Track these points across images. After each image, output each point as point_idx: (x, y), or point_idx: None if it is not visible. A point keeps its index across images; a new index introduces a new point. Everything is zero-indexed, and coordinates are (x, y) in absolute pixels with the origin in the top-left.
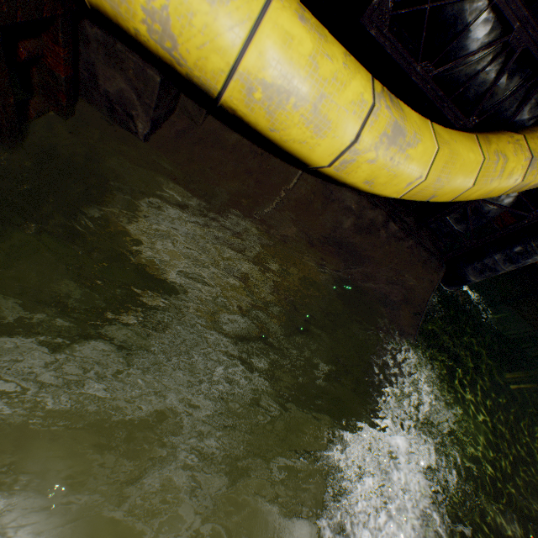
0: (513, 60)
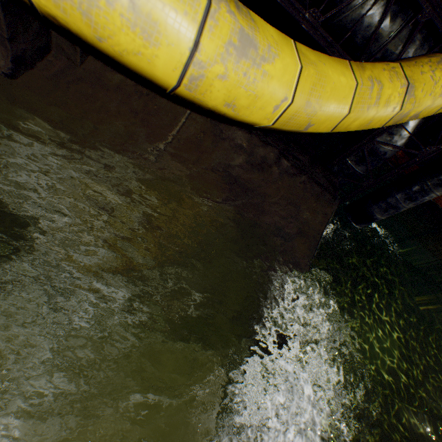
0: (393, 1)
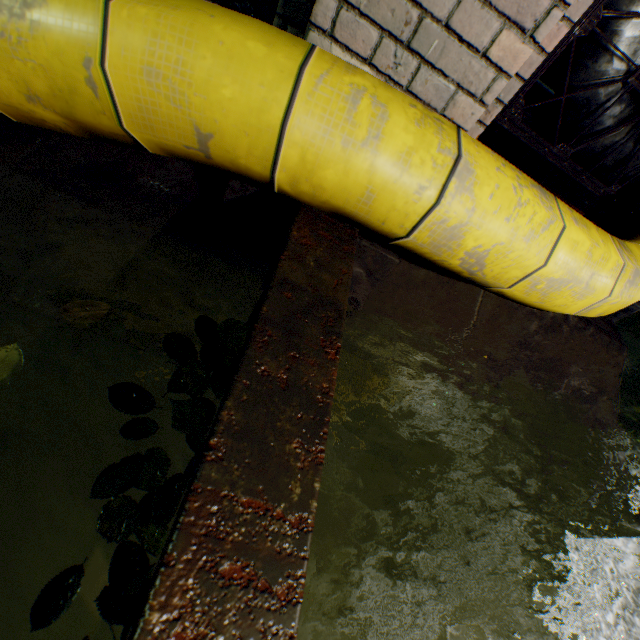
0: None
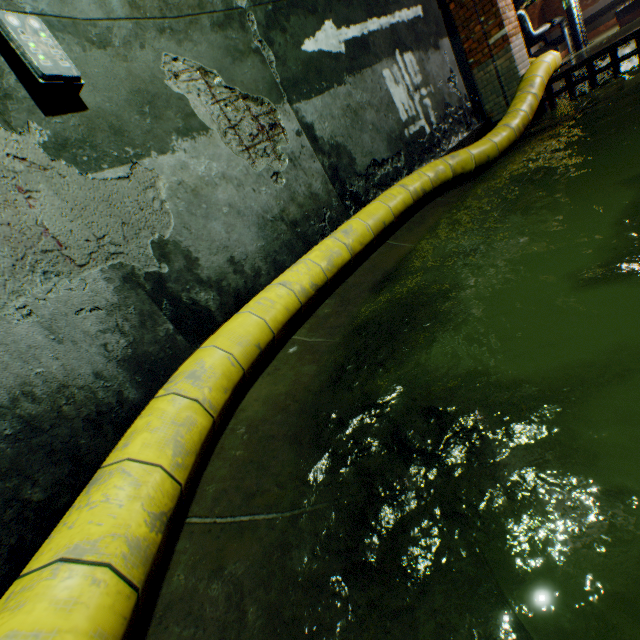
0: None
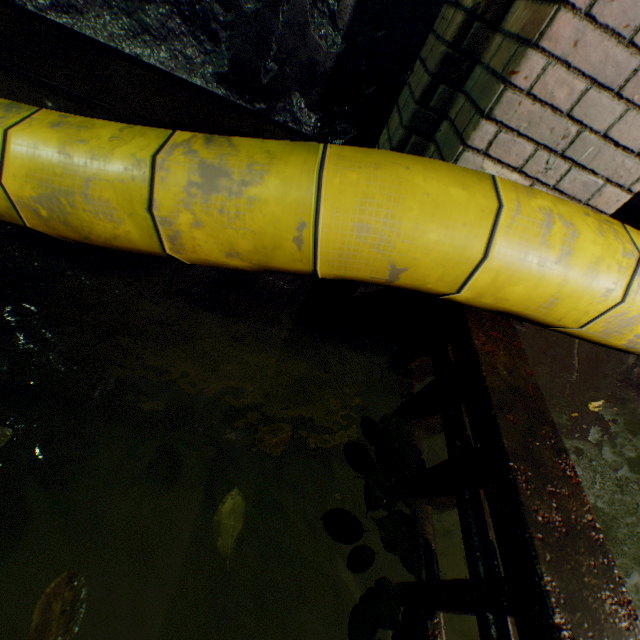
0: None
